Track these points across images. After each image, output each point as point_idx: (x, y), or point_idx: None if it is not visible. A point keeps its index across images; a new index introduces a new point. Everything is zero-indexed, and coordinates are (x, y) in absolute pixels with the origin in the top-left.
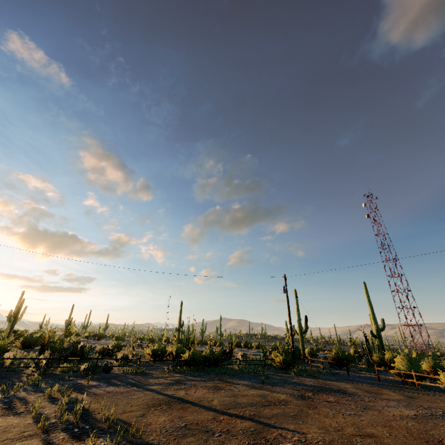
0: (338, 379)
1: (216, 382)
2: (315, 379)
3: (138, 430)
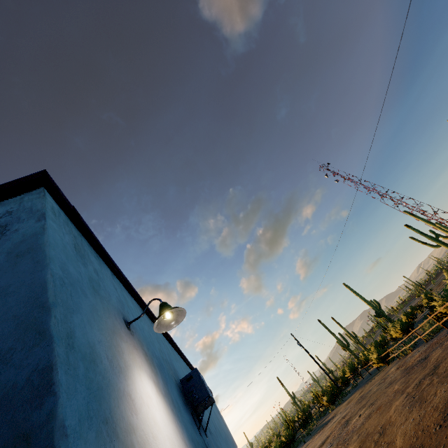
0: (350, 395)
1: None
2: (338, 408)
3: None
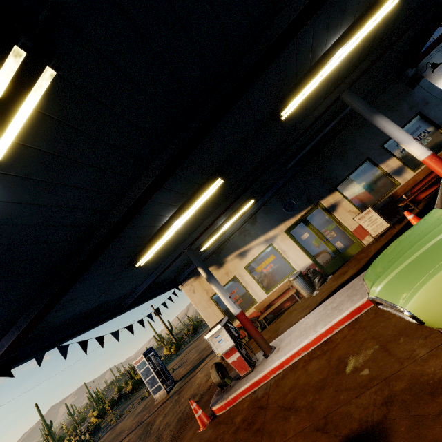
0: (200, 333)
1: None
2: (193, 340)
3: (173, 369)
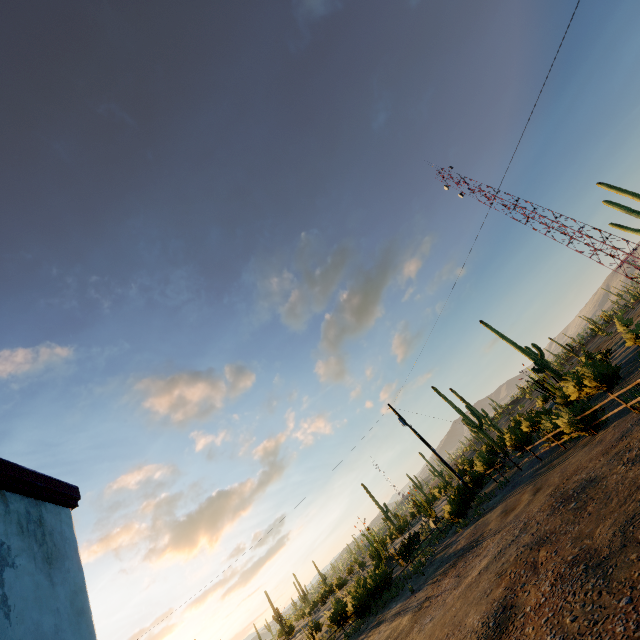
0: (501, 499)
1: (370, 634)
2: (476, 523)
3: None
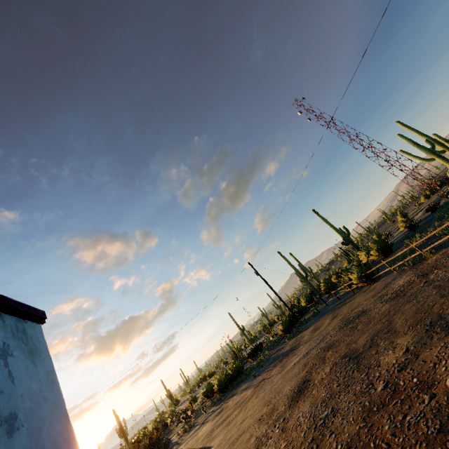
0: (313, 322)
1: (227, 401)
2: (297, 337)
3: None
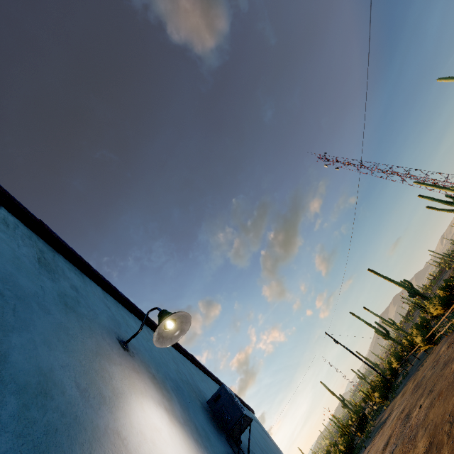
0: (403, 386)
1: None
2: (392, 403)
3: None
